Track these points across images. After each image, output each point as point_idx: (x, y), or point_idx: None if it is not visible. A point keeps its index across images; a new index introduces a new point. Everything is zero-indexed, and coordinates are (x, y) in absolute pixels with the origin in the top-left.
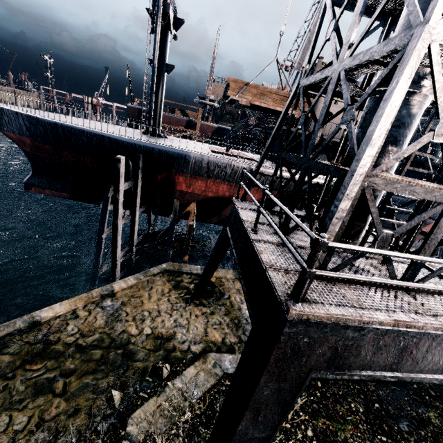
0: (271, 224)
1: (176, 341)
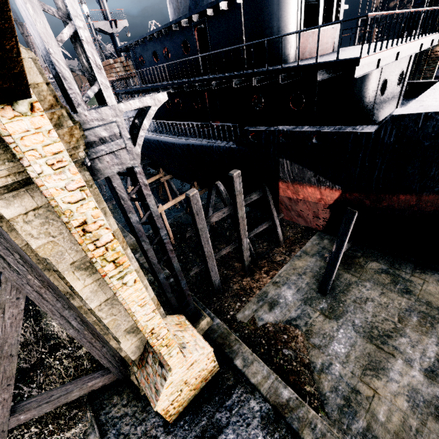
0: None
1: None
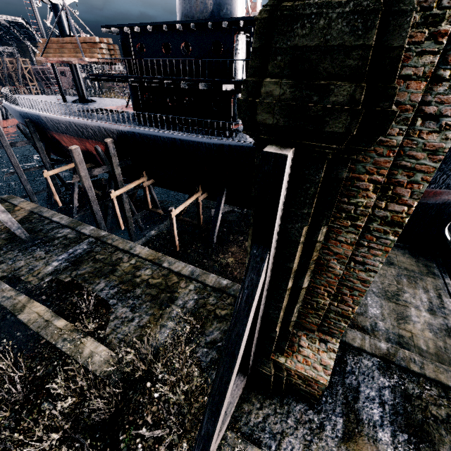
0: None
1: None
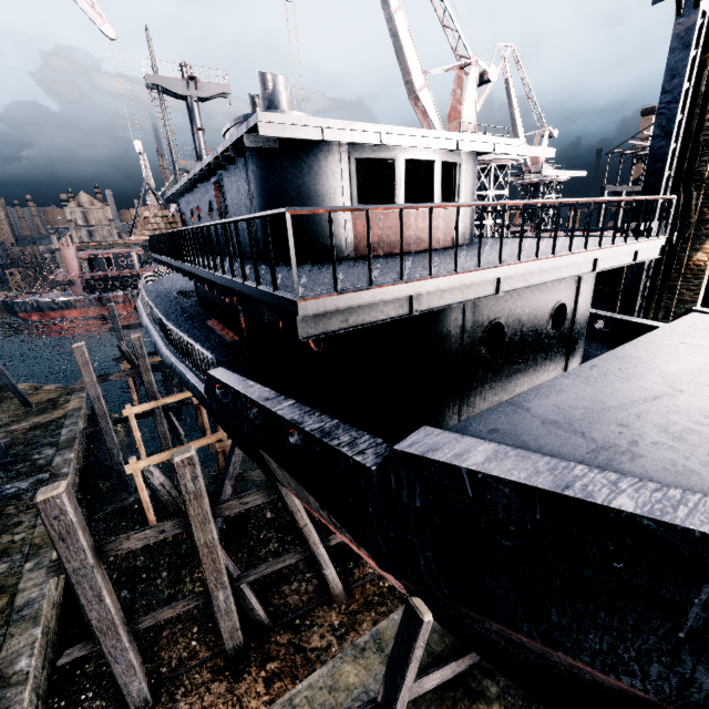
0: None
1: None
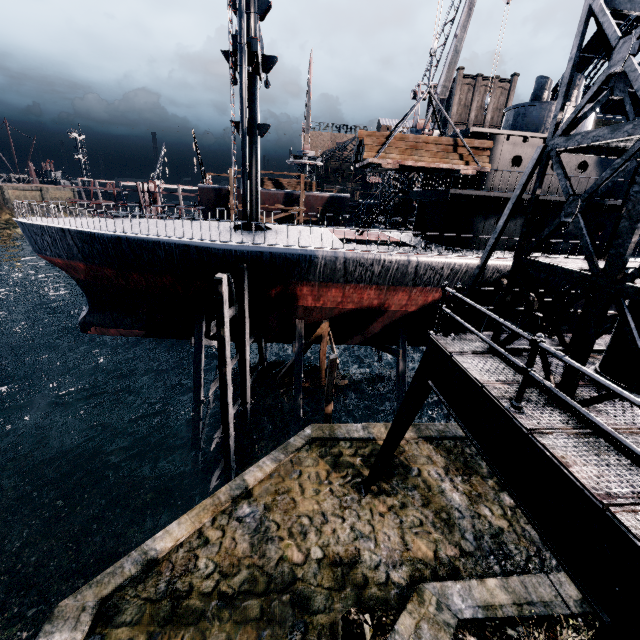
0: (587, 416)
1: (365, 566)
